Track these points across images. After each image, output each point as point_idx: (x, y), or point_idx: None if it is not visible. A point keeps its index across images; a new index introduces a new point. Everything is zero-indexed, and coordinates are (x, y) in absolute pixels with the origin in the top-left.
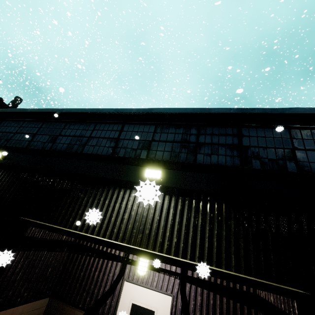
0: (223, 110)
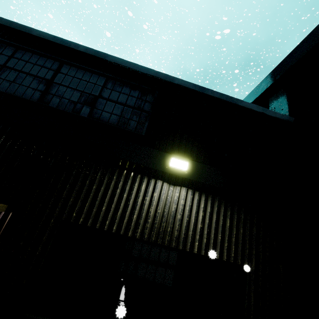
0: (46, 36)
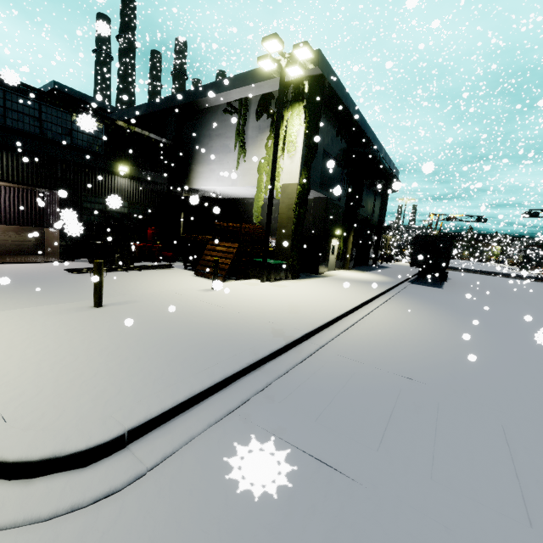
0: (28, 87)
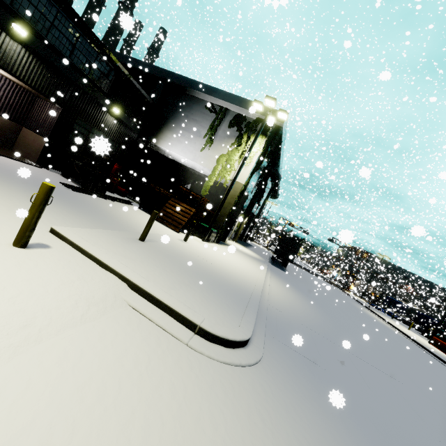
0: (79, 19)
